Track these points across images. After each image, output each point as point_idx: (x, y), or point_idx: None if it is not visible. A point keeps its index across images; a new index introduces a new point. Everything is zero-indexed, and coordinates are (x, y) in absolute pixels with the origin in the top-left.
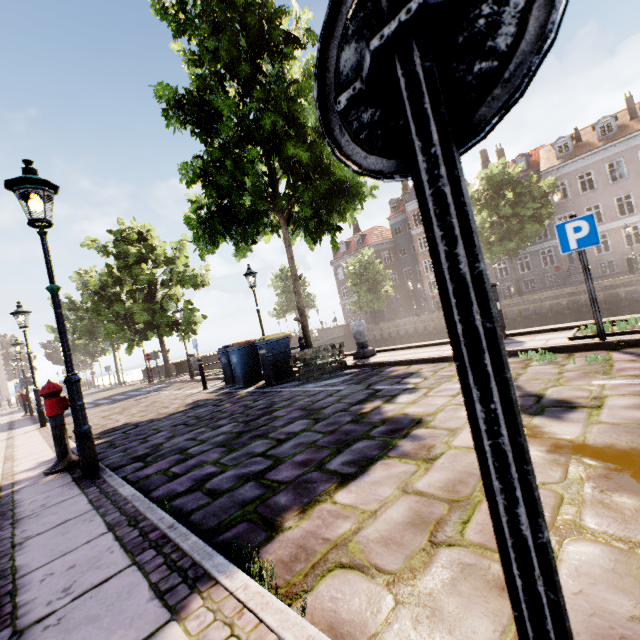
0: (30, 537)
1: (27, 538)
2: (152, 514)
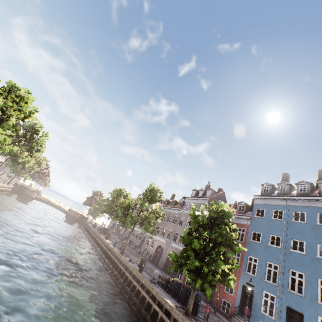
0: None
1: None
2: None
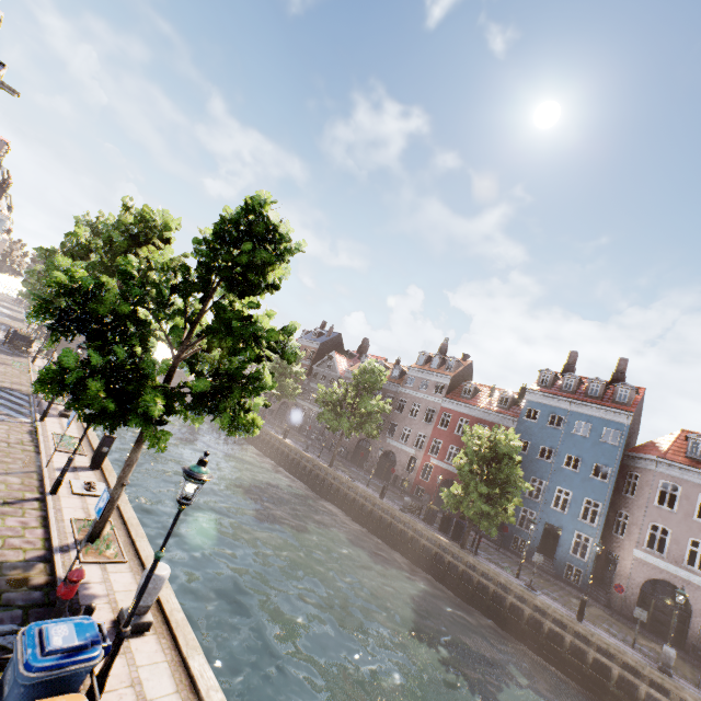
0: None
1: None
2: None
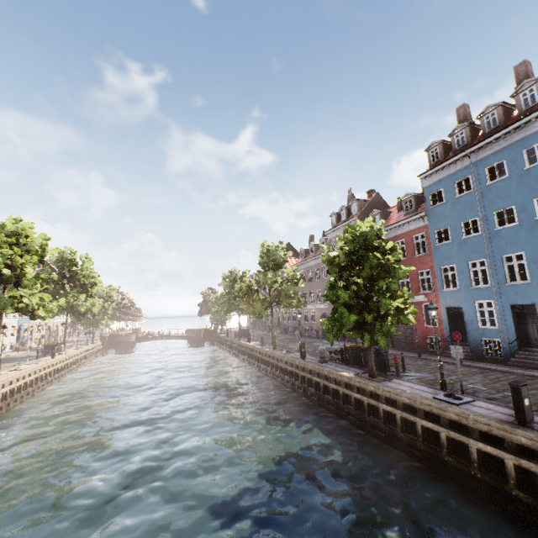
0: None
1: None
2: None
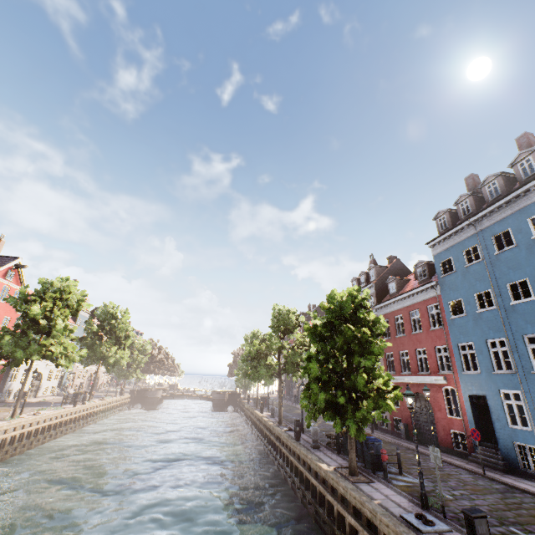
0: (3, 404)
1: (2, 404)
2: (4, 405)
